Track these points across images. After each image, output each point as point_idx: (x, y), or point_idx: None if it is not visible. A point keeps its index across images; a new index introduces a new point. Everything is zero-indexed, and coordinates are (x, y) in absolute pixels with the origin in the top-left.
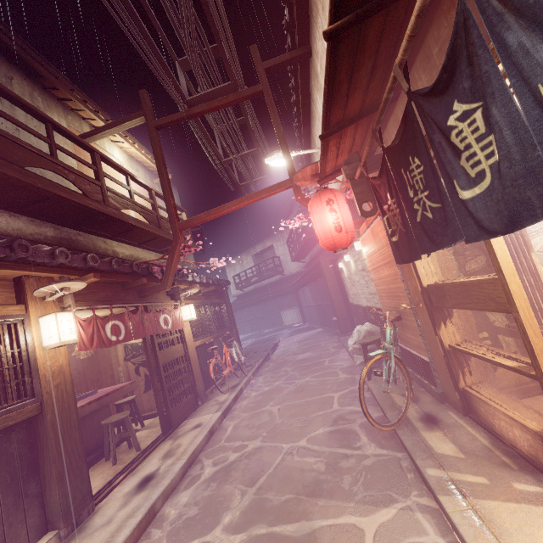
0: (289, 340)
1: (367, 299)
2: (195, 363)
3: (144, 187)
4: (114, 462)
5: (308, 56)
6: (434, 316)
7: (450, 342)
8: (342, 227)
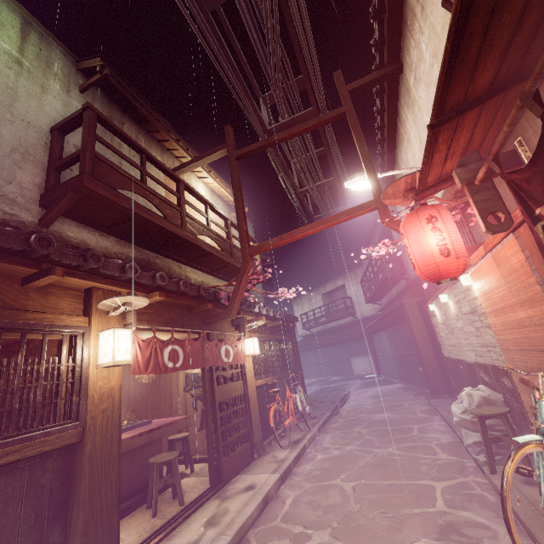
0: (361, 393)
1: (477, 352)
2: (254, 405)
3: (221, 216)
4: (153, 514)
5: (398, 72)
6: None
7: None
8: (450, 251)
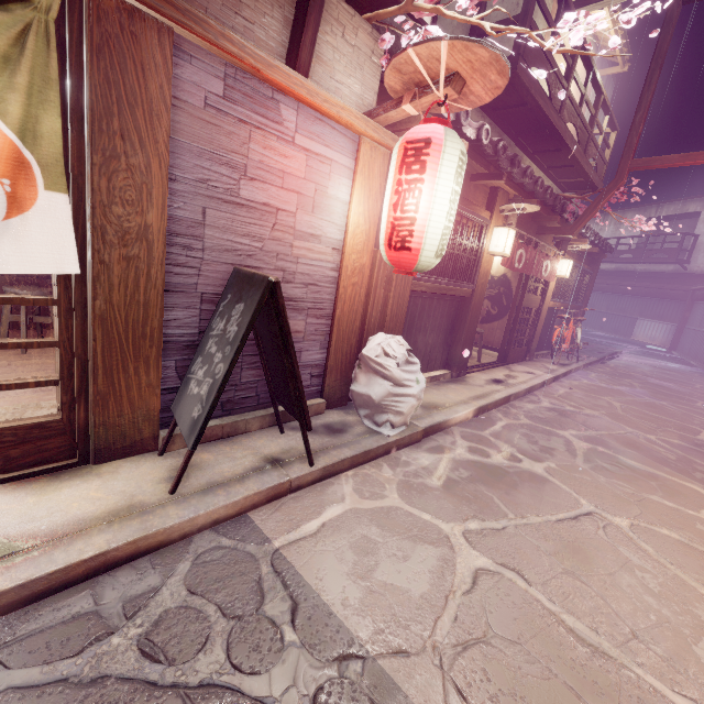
0: (637, 358)
1: None
2: (541, 322)
3: (596, 89)
4: None
5: None
6: None
7: None
8: None
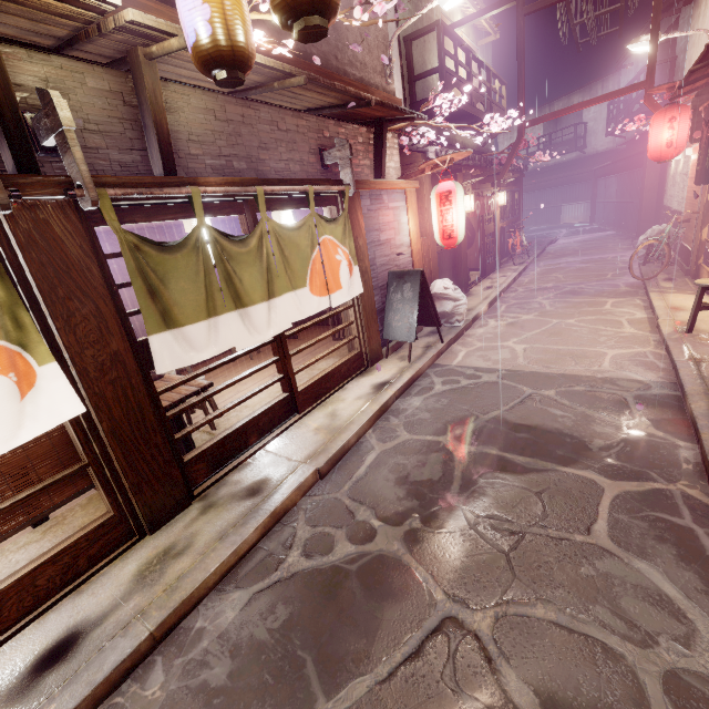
0: (568, 240)
1: (678, 203)
2: (498, 240)
3: (486, 69)
4: None
5: None
6: (704, 220)
7: (706, 237)
8: (673, 144)
